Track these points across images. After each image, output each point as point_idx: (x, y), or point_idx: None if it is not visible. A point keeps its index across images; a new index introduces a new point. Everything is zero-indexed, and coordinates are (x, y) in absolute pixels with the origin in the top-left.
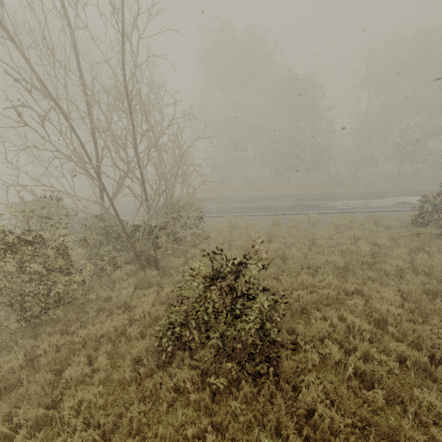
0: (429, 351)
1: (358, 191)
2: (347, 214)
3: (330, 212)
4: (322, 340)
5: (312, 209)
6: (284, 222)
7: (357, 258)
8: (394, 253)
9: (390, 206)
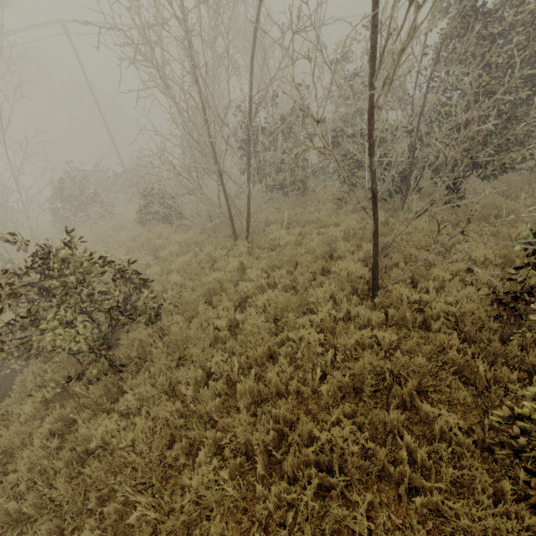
0: None
1: None
2: None
3: None
4: None
5: None
6: None
7: None
8: None
9: None
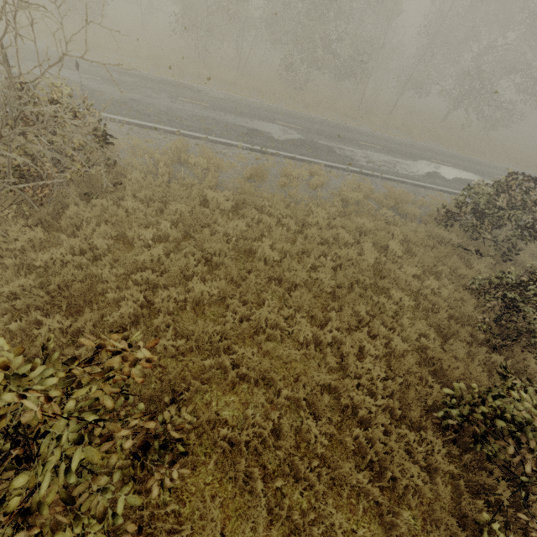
0: (392, 473)
1: (390, 137)
2: (365, 178)
3: (344, 168)
4: (255, 448)
5: (321, 156)
6: (272, 171)
7: (353, 274)
8: (401, 272)
9: (419, 178)
